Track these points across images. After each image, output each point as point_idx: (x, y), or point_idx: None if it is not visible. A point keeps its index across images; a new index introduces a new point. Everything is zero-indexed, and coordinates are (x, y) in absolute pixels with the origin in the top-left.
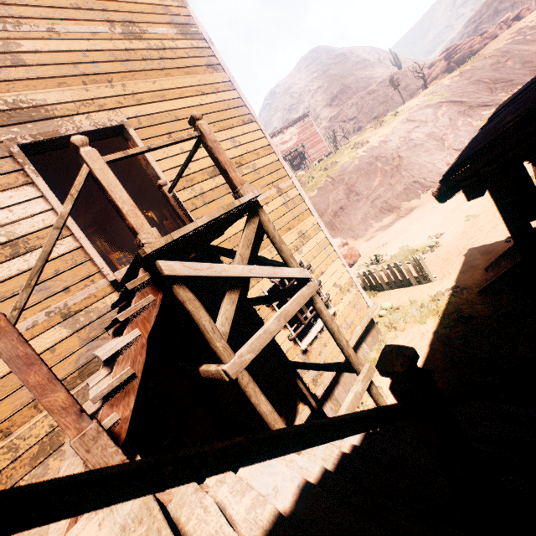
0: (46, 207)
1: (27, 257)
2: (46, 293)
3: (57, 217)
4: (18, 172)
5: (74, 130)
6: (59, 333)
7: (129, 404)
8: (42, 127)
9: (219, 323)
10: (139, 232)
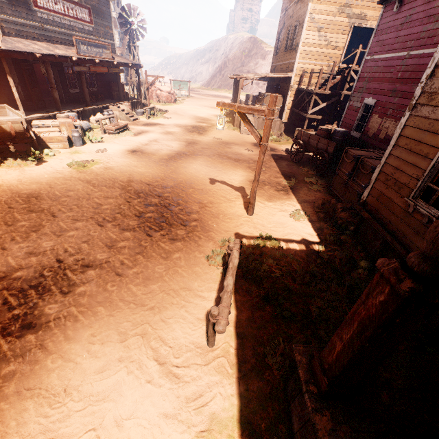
0: (345, 42)
1: (334, 51)
2: (331, 60)
3: (344, 45)
4: (348, 31)
5: (365, 26)
6: (326, 69)
7: (332, 85)
8: (361, 22)
9: (348, 85)
10: (353, 64)
